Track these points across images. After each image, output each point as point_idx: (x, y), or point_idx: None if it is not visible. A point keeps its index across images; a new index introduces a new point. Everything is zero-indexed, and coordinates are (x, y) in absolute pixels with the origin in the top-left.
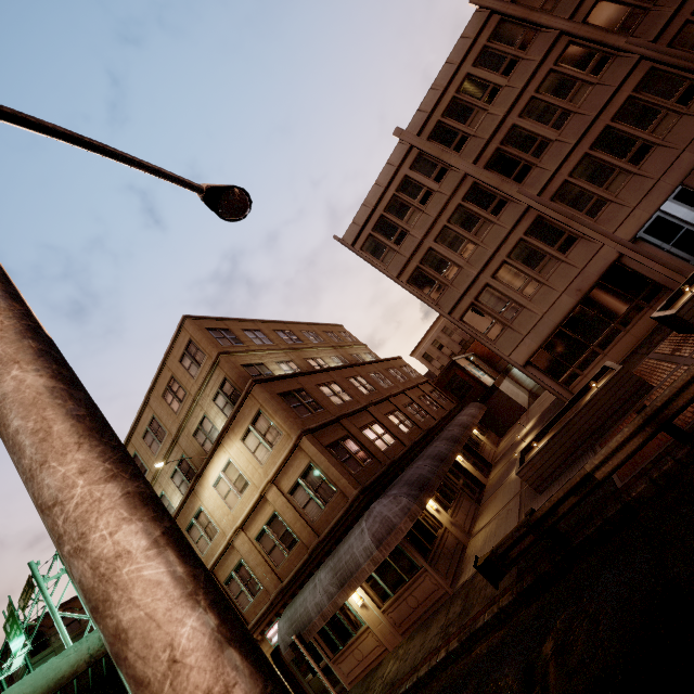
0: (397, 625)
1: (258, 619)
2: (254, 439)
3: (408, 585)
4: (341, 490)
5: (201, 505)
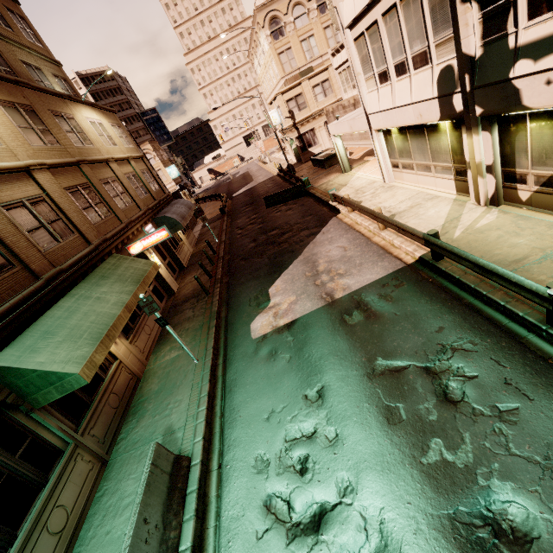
0: (190, 244)
1: (138, 217)
2: (119, 132)
3: (189, 232)
4: (163, 188)
5: (73, 115)
